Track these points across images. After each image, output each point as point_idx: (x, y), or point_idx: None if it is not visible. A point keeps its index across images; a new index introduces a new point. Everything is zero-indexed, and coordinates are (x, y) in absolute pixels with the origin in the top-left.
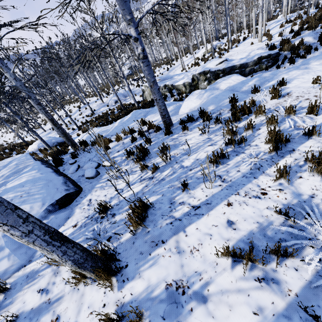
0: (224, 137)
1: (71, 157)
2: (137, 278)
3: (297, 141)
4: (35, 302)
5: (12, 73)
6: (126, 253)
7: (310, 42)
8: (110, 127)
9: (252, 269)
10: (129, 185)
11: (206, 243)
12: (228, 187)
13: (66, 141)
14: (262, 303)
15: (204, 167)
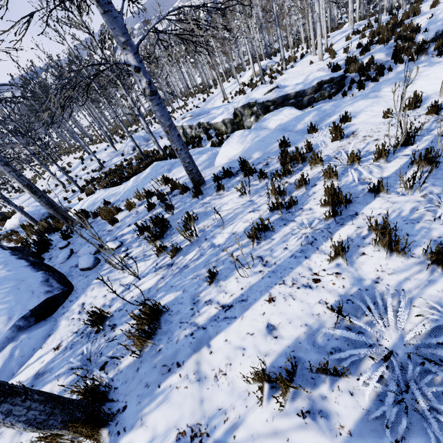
0: (269, 198)
1: (61, 238)
2: (137, 427)
3: (361, 200)
4: None
5: None
6: (125, 388)
7: (382, 59)
8: (122, 188)
9: (295, 399)
10: (138, 279)
11: (237, 362)
12: (270, 274)
13: (54, 214)
14: None
15: (242, 244)
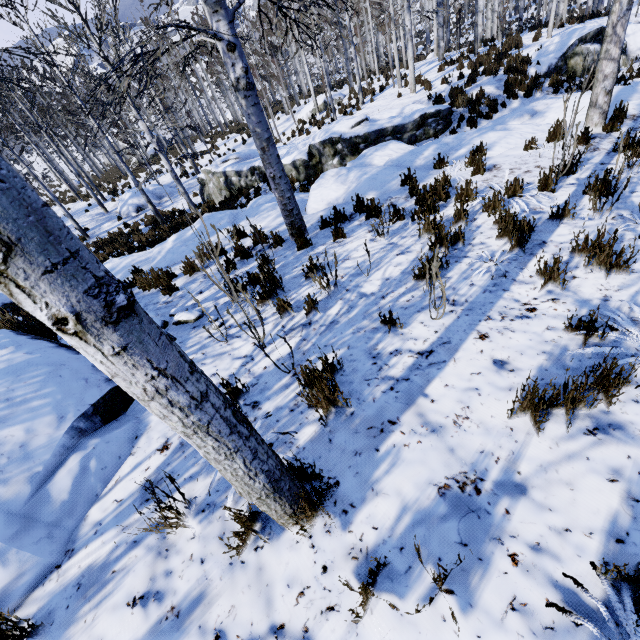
0: (419, 237)
1: None
2: (372, 499)
3: (542, 229)
4: (135, 628)
5: None
6: (323, 463)
7: (493, 93)
8: (156, 251)
9: (572, 421)
10: (264, 345)
11: (475, 403)
12: (467, 312)
13: None
14: (614, 463)
15: (407, 288)
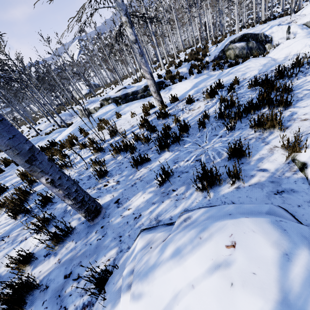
0: None
1: None
2: None
3: None
4: None
5: None
6: None
7: (185, 72)
8: None
9: None
10: None
11: None
12: None
13: None
14: None
15: None
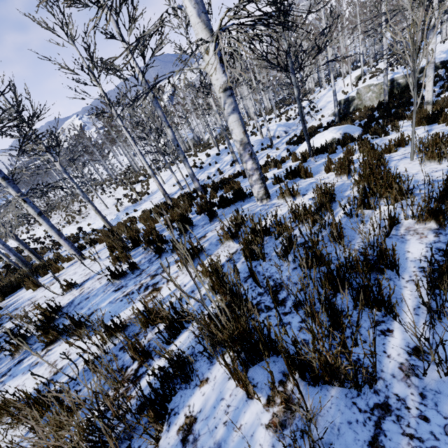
0: None
1: None
2: None
3: None
4: None
5: None
6: None
7: None
8: None
9: None
10: None
11: None
12: None
13: None
14: None
15: None
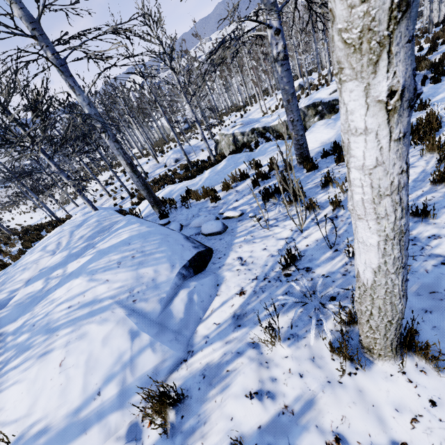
0: (421, 156)
1: (160, 217)
2: None
3: None
4: (258, 415)
5: (87, 96)
6: None
7: None
8: (198, 179)
9: None
10: (301, 230)
11: None
12: None
13: (147, 196)
14: None
15: (424, 191)
